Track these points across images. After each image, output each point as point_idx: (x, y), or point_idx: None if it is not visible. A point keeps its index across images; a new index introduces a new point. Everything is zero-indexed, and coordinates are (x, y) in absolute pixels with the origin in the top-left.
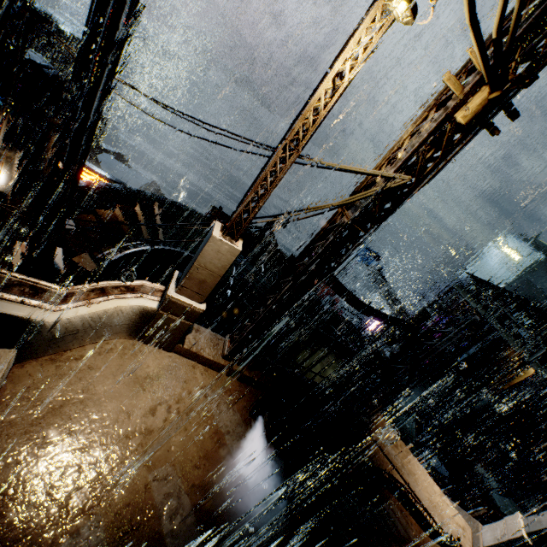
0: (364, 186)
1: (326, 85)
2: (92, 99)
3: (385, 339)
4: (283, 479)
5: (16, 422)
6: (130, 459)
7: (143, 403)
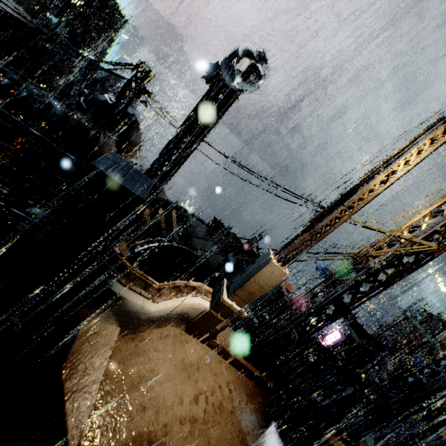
0: (387, 241)
1: (382, 177)
2: (188, 150)
3: (344, 355)
4: None
5: (111, 392)
6: (183, 445)
7: (189, 390)
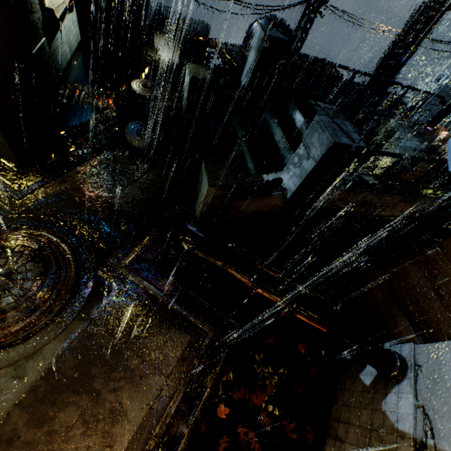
0: None
1: None
2: (415, 52)
3: None
4: None
5: None
6: None
7: None
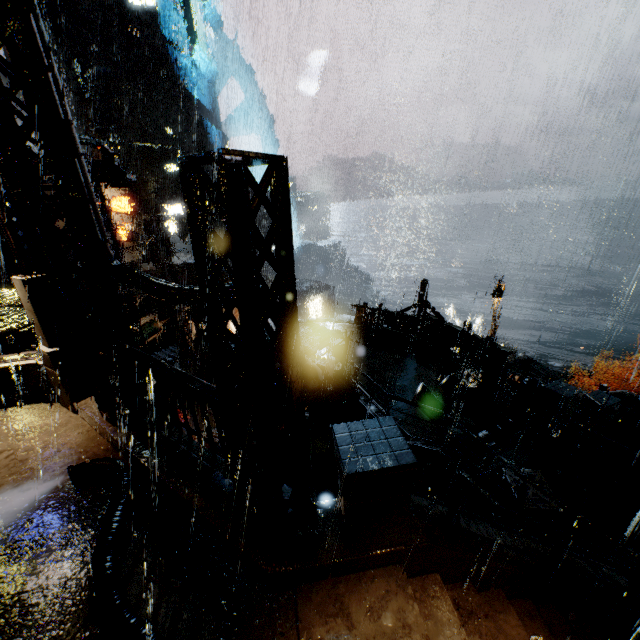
0: (44, 153)
1: None
2: None
3: None
4: (7, 570)
5: None
6: None
7: (0, 447)
